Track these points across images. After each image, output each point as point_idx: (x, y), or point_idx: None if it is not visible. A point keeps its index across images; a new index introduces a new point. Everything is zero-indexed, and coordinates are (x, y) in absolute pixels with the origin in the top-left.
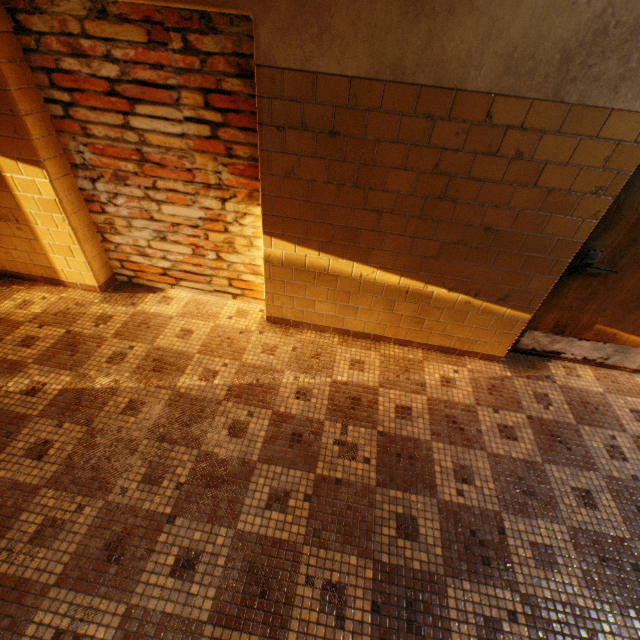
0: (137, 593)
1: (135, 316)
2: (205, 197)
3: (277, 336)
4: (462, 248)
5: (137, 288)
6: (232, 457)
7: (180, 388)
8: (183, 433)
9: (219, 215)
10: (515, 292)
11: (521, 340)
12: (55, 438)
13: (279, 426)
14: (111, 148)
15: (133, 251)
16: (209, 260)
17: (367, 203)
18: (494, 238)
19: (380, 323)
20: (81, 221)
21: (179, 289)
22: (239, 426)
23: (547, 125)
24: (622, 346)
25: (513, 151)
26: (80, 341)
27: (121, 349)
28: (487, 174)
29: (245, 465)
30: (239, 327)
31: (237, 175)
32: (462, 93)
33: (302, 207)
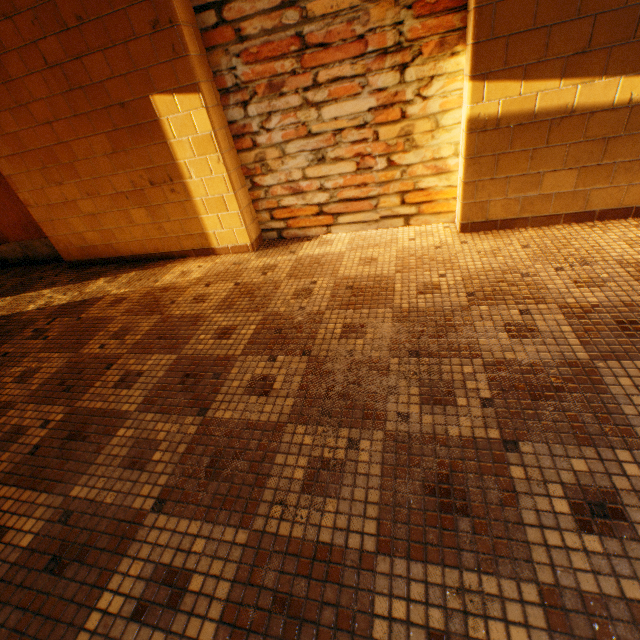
0: (538, 564)
1: (300, 260)
2: (376, 75)
3: (487, 241)
4: None
5: (288, 242)
6: (541, 361)
7: (399, 305)
8: (441, 344)
9: (393, 97)
10: None
11: None
12: (273, 372)
13: (584, 318)
14: (265, 49)
15: (283, 193)
16: (375, 175)
17: None
18: None
19: None
20: (232, 163)
21: (334, 232)
22: (518, 327)
23: None
24: None
25: None
26: (253, 288)
27: (302, 286)
28: None
29: (574, 367)
30: (430, 244)
31: (422, 20)
32: None
33: (541, 4)
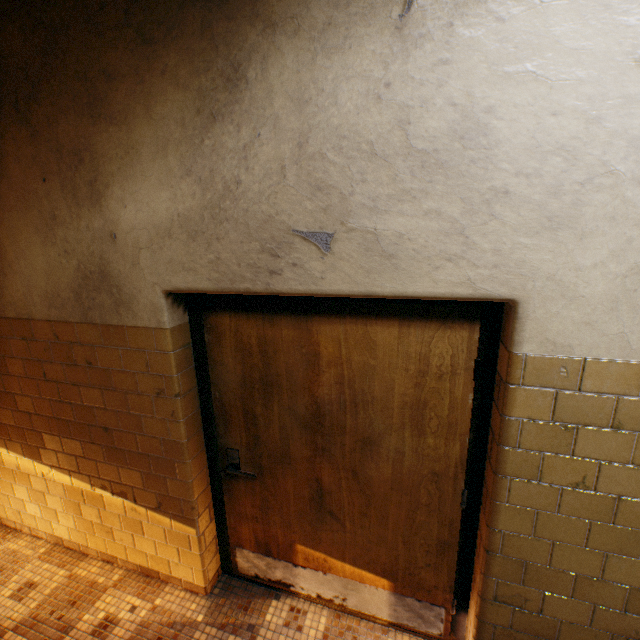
0: None
1: None
2: None
3: None
4: (99, 447)
5: None
6: None
7: None
8: None
9: None
10: (165, 498)
11: (239, 560)
12: None
13: None
14: None
15: None
16: None
17: (20, 405)
18: (116, 437)
19: (80, 530)
20: None
21: None
22: None
23: (95, 340)
24: (347, 579)
25: (86, 360)
26: None
27: None
28: (80, 379)
29: None
30: None
31: None
32: (35, 321)
33: None
